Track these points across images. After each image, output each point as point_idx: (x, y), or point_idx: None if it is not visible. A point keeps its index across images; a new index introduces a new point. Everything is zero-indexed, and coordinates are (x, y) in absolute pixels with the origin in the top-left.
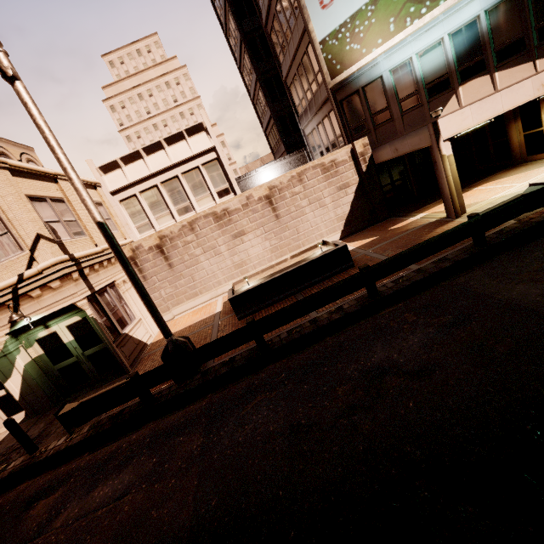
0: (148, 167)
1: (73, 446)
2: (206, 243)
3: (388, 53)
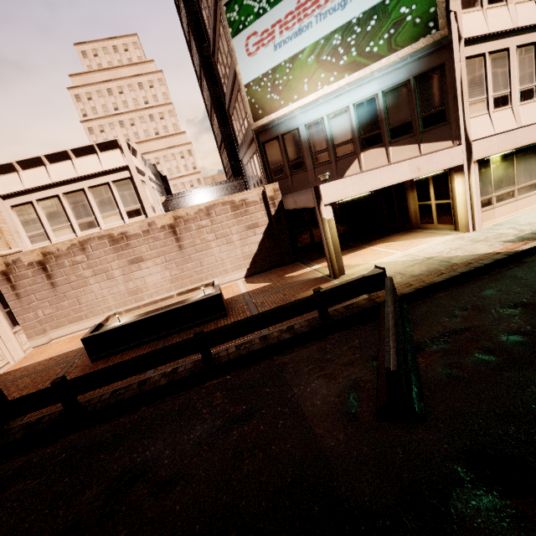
0: (49, 176)
1: None
2: (98, 265)
3: (303, 109)
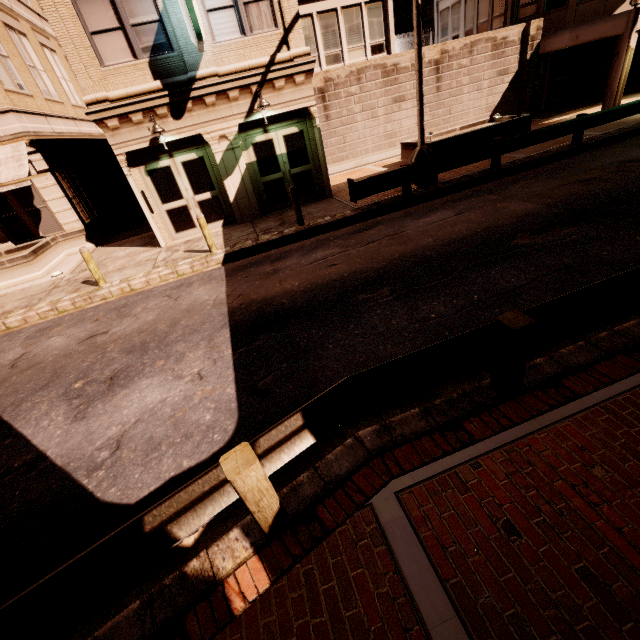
0: None
1: (350, 218)
2: (367, 100)
3: None
